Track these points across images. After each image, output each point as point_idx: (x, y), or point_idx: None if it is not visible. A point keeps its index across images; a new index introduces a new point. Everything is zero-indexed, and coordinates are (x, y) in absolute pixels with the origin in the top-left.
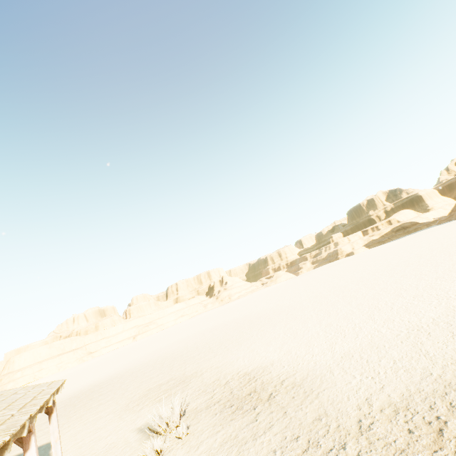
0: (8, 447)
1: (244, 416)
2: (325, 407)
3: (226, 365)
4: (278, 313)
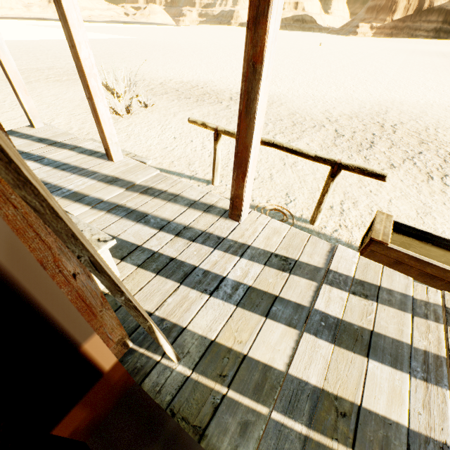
0: None
1: (212, 105)
2: (294, 110)
3: (145, 72)
4: (180, 49)
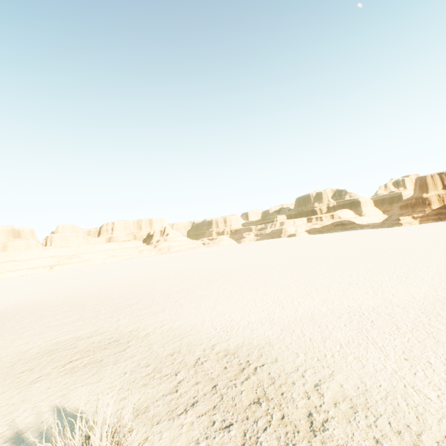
0: None
1: None
2: None
3: (187, 329)
4: (237, 273)
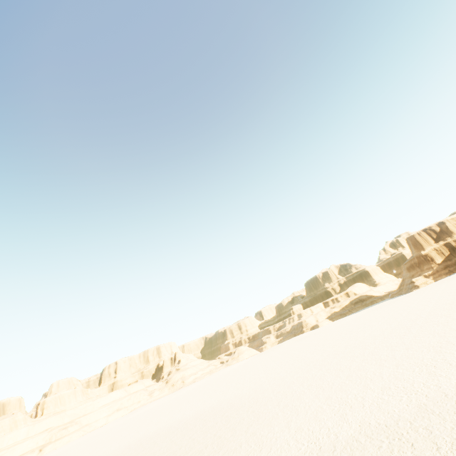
0: None
1: None
2: None
3: None
4: (264, 403)
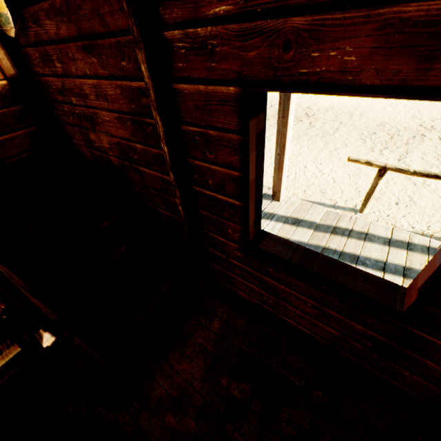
0: None
1: (295, 125)
2: (379, 120)
3: None
4: None
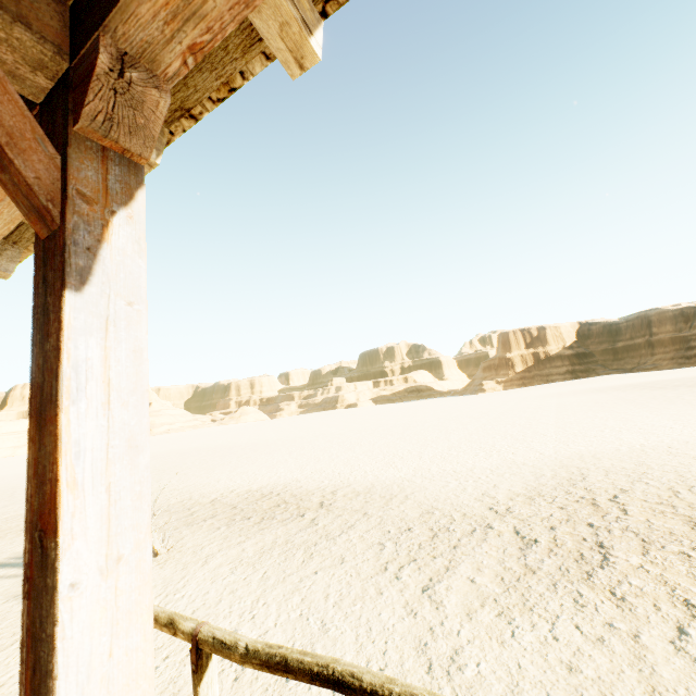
0: (158, 145)
1: (286, 524)
2: (429, 504)
3: (198, 487)
4: (266, 444)
